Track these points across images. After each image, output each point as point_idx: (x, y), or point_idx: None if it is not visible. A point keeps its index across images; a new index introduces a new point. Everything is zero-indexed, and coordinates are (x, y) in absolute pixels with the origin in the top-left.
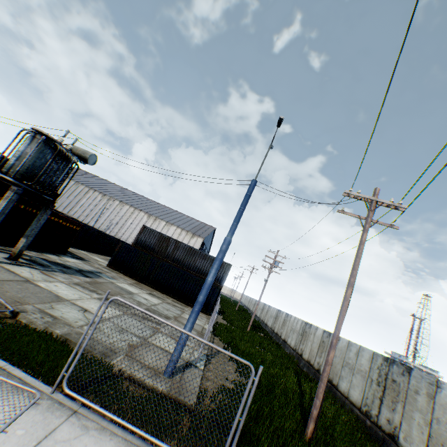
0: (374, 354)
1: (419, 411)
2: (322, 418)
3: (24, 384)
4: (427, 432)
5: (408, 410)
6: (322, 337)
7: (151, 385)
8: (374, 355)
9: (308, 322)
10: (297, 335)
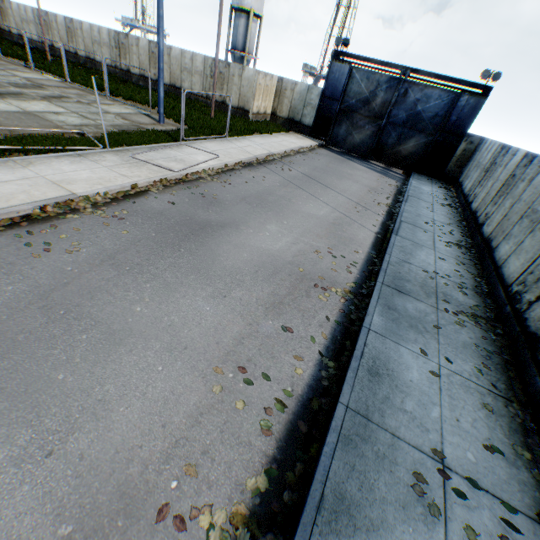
0: (206, 58)
1: (235, 86)
2: (205, 110)
3: (177, 145)
4: (239, 94)
5: (230, 87)
6: (150, 49)
7: (170, 130)
8: (206, 59)
9: (121, 32)
10: (110, 50)
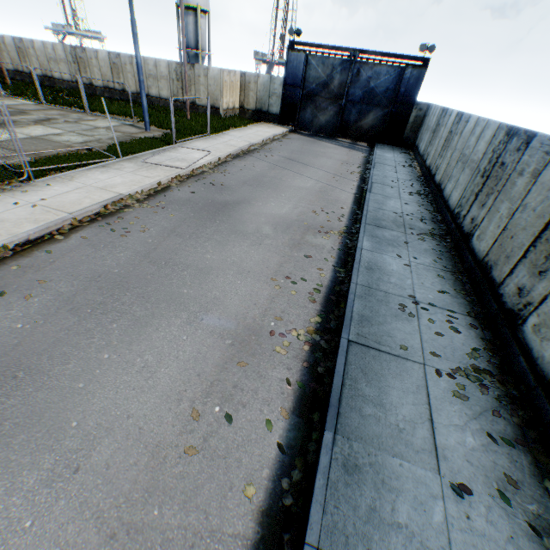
0: (169, 63)
1: (203, 86)
2: (179, 112)
3: (172, 147)
4: (207, 94)
5: (198, 88)
6: (111, 60)
7: (158, 136)
8: (170, 63)
9: (77, 46)
10: (68, 66)
